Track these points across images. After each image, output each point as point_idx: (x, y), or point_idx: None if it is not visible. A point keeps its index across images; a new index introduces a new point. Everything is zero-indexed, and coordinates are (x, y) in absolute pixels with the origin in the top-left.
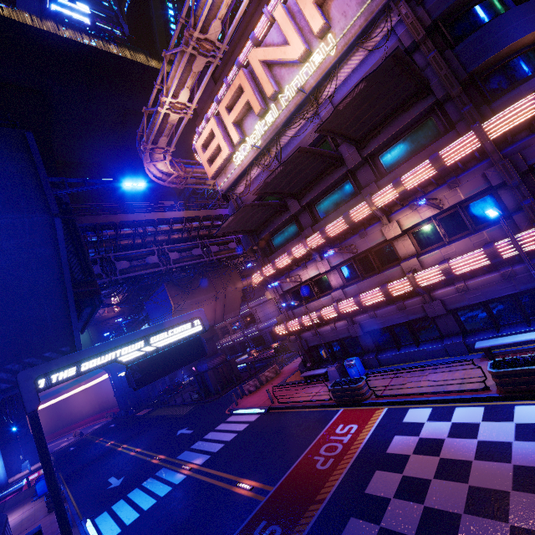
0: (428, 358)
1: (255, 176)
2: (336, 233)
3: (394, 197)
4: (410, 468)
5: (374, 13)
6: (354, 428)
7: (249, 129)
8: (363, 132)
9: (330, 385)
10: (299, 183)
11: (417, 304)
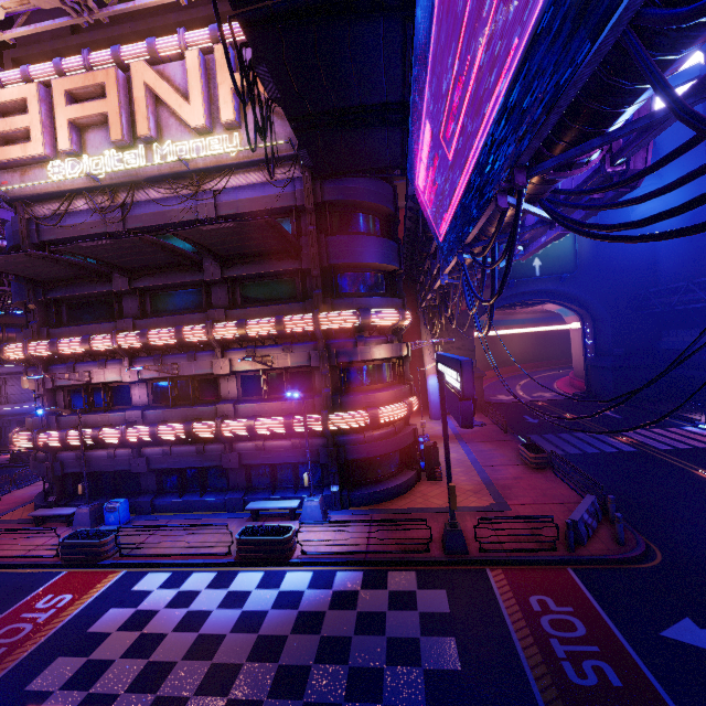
0: (207, 510)
1: (78, 210)
2: (161, 343)
3: (235, 336)
4: (102, 649)
5: (283, 154)
6: (66, 599)
7: (94, 147)
8: (231, 254)
9: (65, 537)
10: (137, 262)
11: (217, 451)
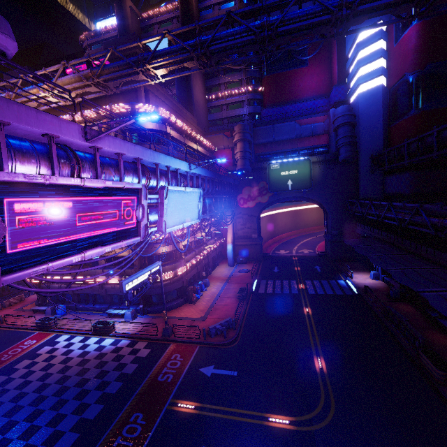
0: (95, 311)
1: None
2: None
3: None
4: (38, 358)
5: None
6: (34, 342)
7: None
8: None
9: (38, 319)
10: None
11: (98, 288)
